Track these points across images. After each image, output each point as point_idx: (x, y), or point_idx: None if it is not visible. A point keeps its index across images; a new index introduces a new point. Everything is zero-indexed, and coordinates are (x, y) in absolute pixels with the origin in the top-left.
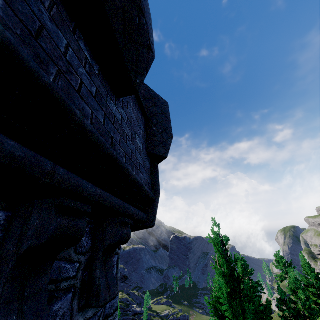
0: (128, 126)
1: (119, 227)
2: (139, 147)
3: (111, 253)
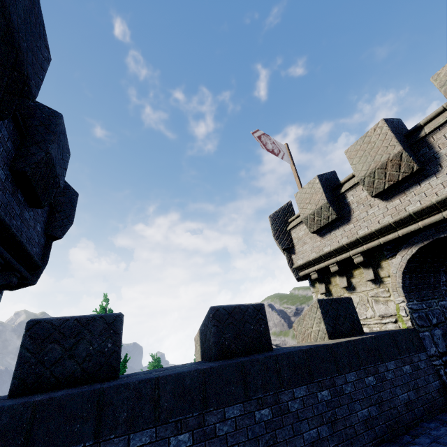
0: (33, 220)
1: (11, 276)
2: (38, 231)
3: (0, 291)
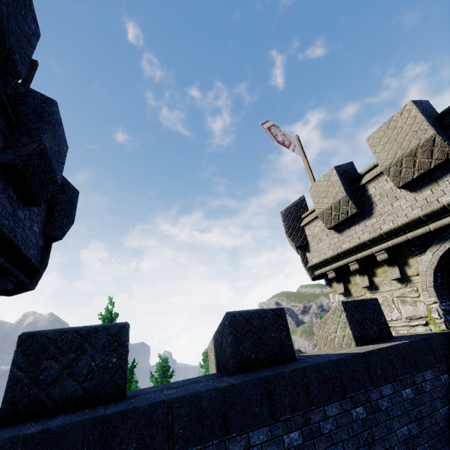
0: (29, 220)
1: (6, 281)
2: (35, 231)
3: None
